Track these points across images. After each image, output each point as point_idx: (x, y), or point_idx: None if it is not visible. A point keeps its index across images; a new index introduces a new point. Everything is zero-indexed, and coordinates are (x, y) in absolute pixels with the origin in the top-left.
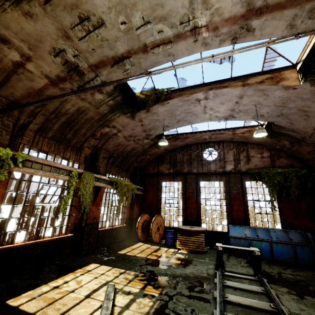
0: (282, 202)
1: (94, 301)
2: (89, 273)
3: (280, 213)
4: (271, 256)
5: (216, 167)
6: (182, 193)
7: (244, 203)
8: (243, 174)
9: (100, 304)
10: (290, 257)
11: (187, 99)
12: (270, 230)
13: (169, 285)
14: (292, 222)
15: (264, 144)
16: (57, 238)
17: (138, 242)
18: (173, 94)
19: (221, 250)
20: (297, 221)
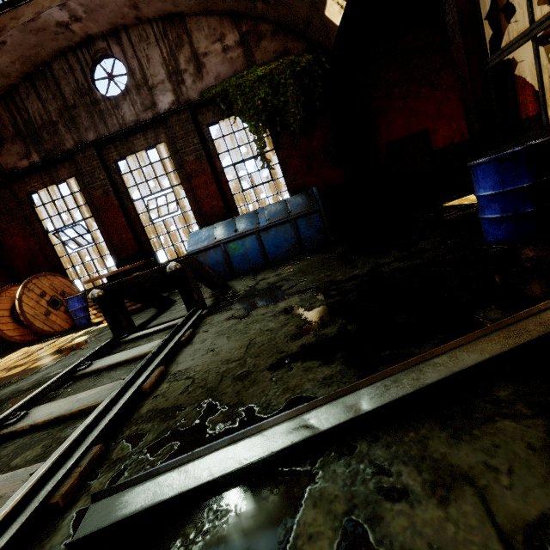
0: (283, 147)
1: None
2: None
3: (284, 173)
4: (264, 257)
5: (136, 111)
6: (88, 204)
7: (218, 178)
8: (197, 109)
9: None
10: (291, 245)
11: None
12: (259, 210)
13: None
14: (304, 183)
15: (218, 9)
16: None
17: (18, 350)
18: None
19: (98, 297)
20: (312, 178)
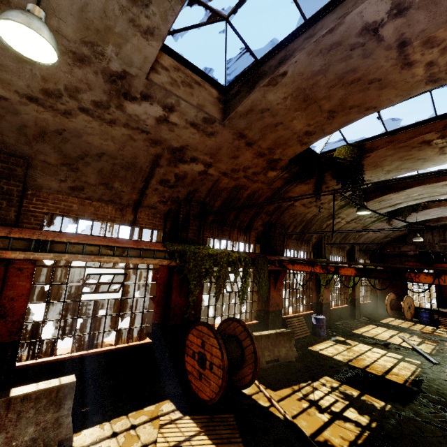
0: None
1: (397, 339)
2: (376, 329)
3: None
4: None
5: None
6: None
7: None
8: None
9: (402, 341)
10: None
11: (445, 207)
12: None
13: (441, 343)
14: None
15: None
16: (344, 306)
17: (387, 317)
18: (430, 205)
19: None
20: None
